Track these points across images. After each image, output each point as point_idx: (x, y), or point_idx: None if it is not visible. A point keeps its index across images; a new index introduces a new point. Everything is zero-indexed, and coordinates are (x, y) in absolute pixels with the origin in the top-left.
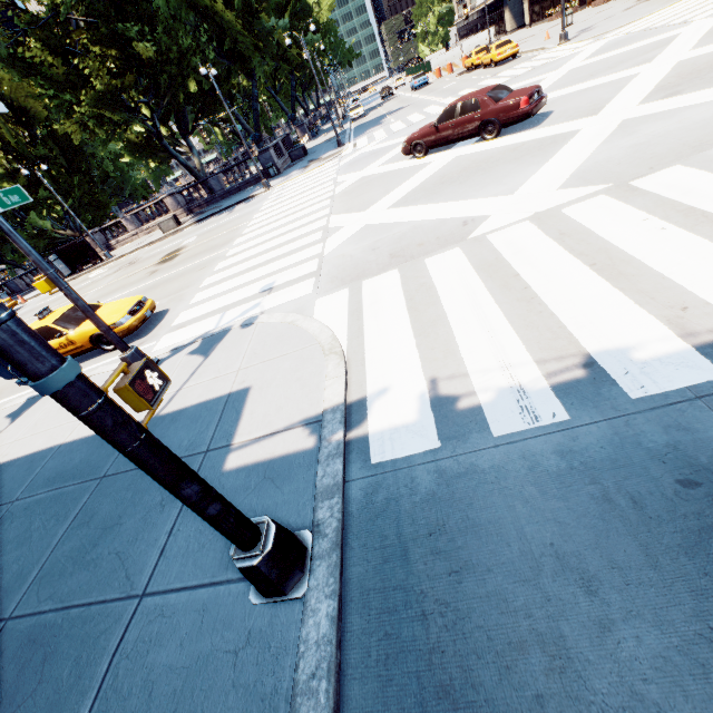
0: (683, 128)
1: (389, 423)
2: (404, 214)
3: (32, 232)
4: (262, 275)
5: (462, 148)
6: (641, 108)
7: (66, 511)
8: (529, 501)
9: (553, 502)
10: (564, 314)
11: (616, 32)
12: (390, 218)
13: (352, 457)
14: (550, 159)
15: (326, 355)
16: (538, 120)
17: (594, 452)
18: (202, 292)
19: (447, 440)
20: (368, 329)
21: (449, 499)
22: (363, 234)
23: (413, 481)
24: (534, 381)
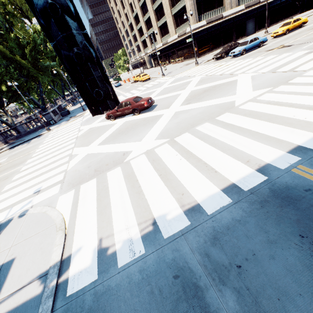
0: (190, 117)
1: (78, 269)
2: (103, 148)
3: None
4: (36, 182)
5: (128, 117)
6: (180, 107)
7: None
8: (126, 301)
9: (134, 299)
10: (149, 199)
11: (177, 75)
12: (97, 150)
13: (59, 294)
14: (154, 126)
15: (57, 231)
16: (153, 108)
17: (151, 268)
18: (2, 194)
19: (101, 273)
20: (79, 212)
21: (97, 309)
22: (86, 158)
23: (83, 302)
24: (136, 234)
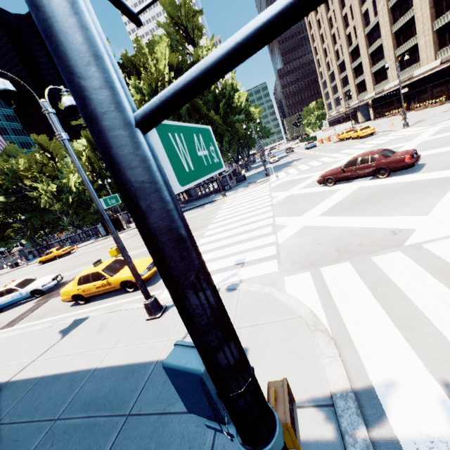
0: None
1: (418, 431)
2: (335, 221)
3: (92, 211)
4: (233, 252)
5: (362, 182)
6: None
7: (97, 448)
8: None
9: None
10: None
11: (445, 122)
12: (324, 223)
13: None
14: (447, 193)
15: (313, 331)
16: (416, 168)
17: None
18: None
19: None
20: (343, 311)
21: None
22: (306, 232)
23: None
24: None
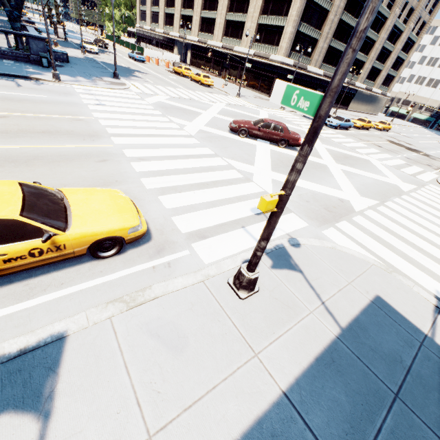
0: (369, 184)
1: None
2: None
3: None
4: (230, 196)
5: (268, 145)
6: (340, 166)
7: None
8: None
9: None
10: None
11: (266, 110)
12: None
13: None
14: (335, 177)
15: (391, 273)
16: (294, 147)
17: None
18: (164, 196)
19: None
20: (384, 257)
21: None
22: (281, 186)
23: None
24: None
